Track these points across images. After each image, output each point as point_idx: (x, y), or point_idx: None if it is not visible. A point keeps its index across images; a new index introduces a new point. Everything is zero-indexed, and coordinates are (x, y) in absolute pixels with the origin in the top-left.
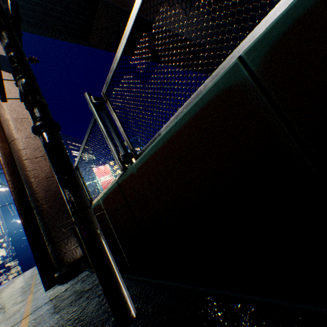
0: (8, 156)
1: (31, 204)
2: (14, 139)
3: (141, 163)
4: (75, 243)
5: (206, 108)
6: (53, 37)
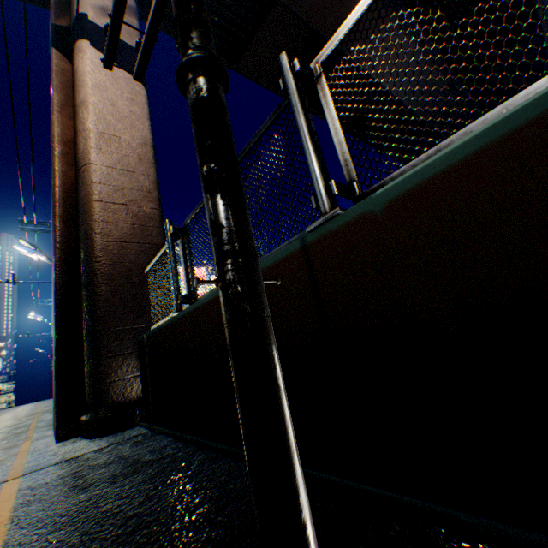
0: (69, 190)
1: (82, 278)
2: (89, 162)
3: (412, 184)
4: (134, 370)
5: None
6: None
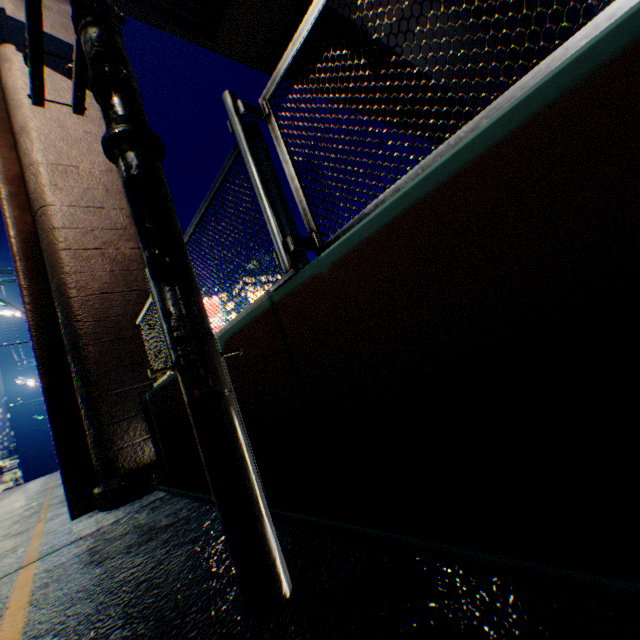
0: (29, 239)
1: (65, 341)
2: (46, 204)
3: (347, 249)
4: (143, 433)
5: (593, 81)
6: (146, 20)
